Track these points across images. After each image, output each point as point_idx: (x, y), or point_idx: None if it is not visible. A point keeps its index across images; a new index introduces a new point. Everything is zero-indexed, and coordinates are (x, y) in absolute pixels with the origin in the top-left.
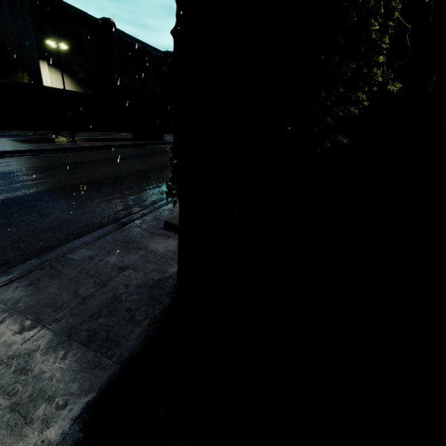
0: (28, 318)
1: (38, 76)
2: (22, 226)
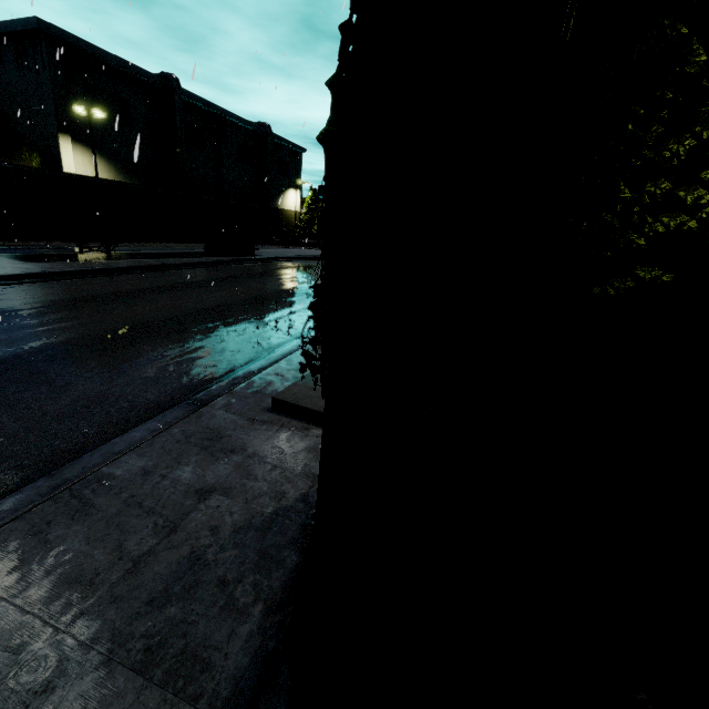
0: (26, 613)
1: (56, 157)
2: (20, 411)
